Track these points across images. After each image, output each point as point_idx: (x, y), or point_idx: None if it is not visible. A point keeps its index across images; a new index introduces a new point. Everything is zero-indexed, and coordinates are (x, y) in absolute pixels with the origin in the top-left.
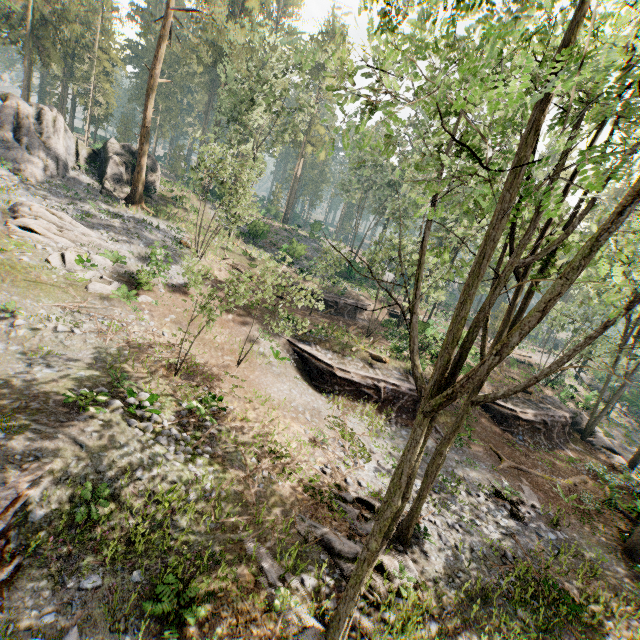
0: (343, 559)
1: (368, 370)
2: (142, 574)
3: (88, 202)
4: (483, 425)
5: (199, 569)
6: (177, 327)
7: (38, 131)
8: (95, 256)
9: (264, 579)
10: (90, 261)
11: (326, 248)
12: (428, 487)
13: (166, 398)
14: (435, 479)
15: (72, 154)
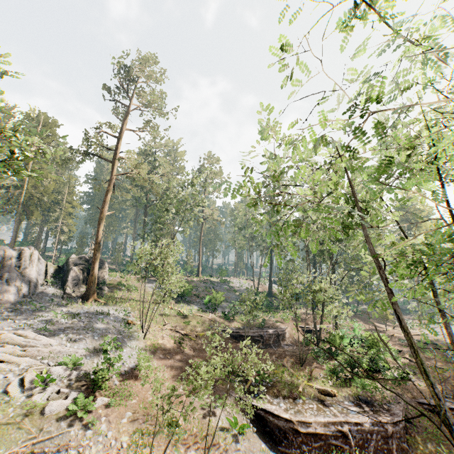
0: None
1: (324, 412)
2: None
3: (52, 310)
4: None
5: None
6: (135, 428)
7: (18, 265)
8: (54, 368)
9: None
10: (49, 376)
11: (243, 295)
12: None
13: None
14: None
15: (42, 274)
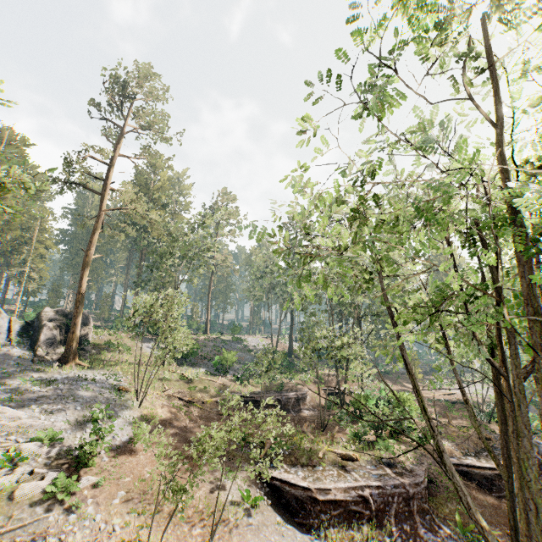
0: None
1: (345, 477)
2: None
3: (19, 376)
4: (478, 500)
5: None
6: (129, 508)
7: None
8: (26, 445)
9: None
10: (19, 454)
11: (259, 353)
12: None
13: None
14: None
15: (5, 332)
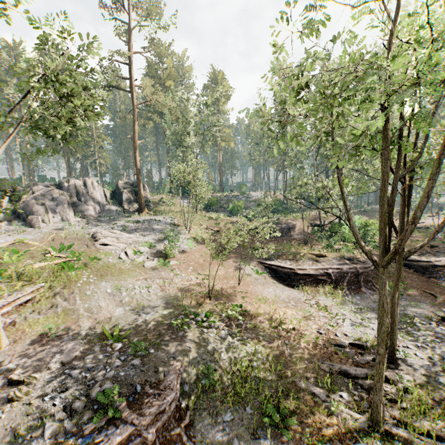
0: (359, 379)
1: (317, 264)
2: (252, 407)
3: (120, 220)
4: (411, 278)
5: (279, 400)
6: (196, 273)
7: (86, 192)
8: (140, 247)
9: (318, 399)
10: (139, 251)
11: (259, 199)
12: (395, 320)
13: (212, 314)
14: (397, 315)
15: (103, 197)
